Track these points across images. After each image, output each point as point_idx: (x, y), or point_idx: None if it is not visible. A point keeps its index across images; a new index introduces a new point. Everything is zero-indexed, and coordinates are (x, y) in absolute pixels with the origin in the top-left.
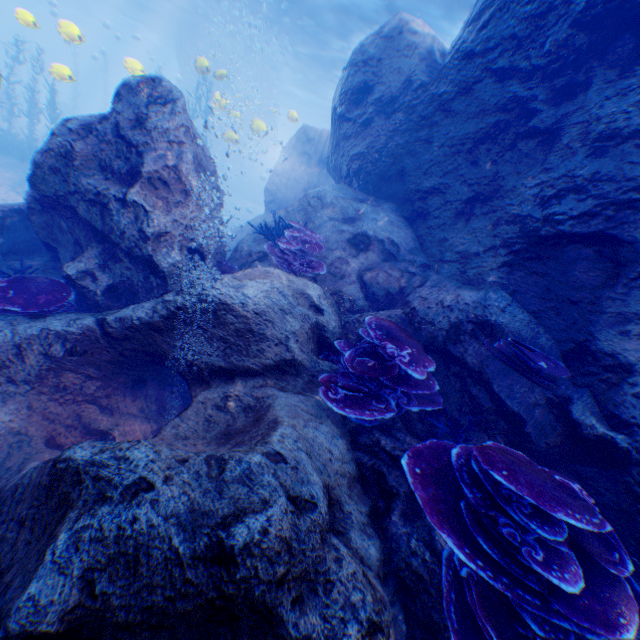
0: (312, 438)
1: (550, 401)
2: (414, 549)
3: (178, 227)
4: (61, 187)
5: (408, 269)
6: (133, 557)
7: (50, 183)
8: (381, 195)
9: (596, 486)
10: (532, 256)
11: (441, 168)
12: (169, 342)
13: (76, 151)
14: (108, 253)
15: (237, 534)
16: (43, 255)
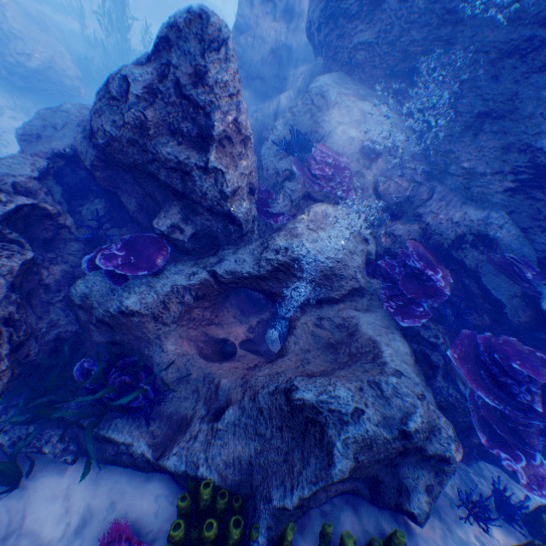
0: (397, 348)
1: (525, 294)
2: (448, 391)
3: (243, 178)
4: (138, 156)
5: (413, 177)
6: (369, 444)
7: (127, 153)
8: (383, 90)
9: (543, 343)
10: (534, 185)
11: (457, 76)
12: (269, 284)
13: (148, 120)
14: (187, 208)
15: (410, 425)
16: (97, 195)
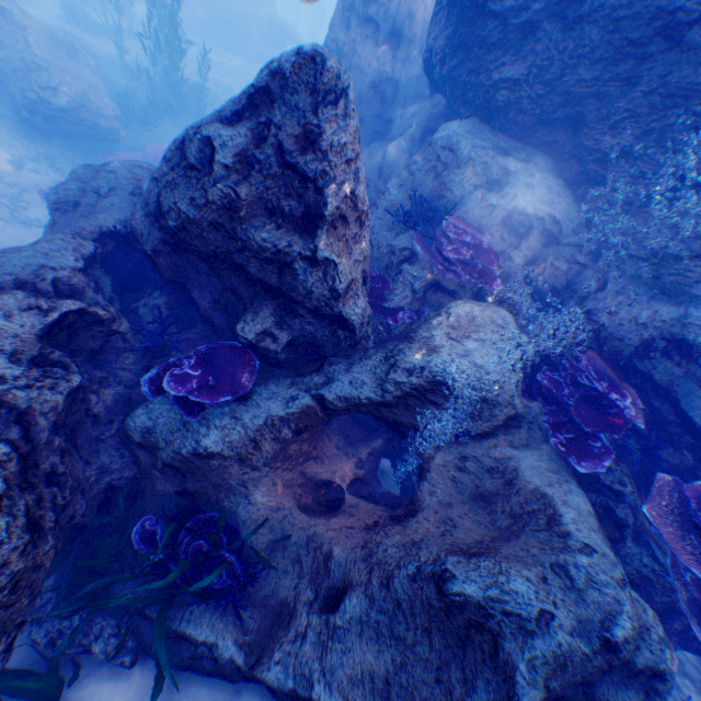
0: (576, 506)
1: None
2: (643, 562)
3: (358, 269)
4: (222, 243)
5: (575, 258)
6: (562, 664)
7: (207, 240)
8: (531, 142)
9: None
10: None
11: (641, 127)
12: (395, 412)
13: (240, 198)
14: (282, 308)
15: (617, 634)
16: (156, 286)
